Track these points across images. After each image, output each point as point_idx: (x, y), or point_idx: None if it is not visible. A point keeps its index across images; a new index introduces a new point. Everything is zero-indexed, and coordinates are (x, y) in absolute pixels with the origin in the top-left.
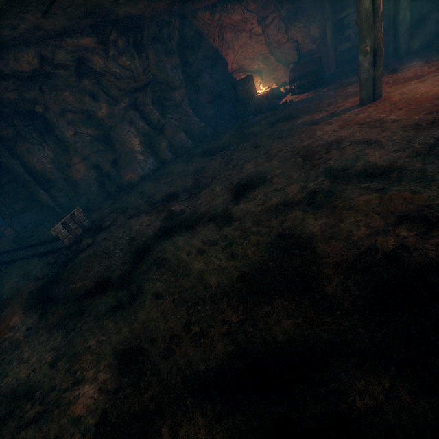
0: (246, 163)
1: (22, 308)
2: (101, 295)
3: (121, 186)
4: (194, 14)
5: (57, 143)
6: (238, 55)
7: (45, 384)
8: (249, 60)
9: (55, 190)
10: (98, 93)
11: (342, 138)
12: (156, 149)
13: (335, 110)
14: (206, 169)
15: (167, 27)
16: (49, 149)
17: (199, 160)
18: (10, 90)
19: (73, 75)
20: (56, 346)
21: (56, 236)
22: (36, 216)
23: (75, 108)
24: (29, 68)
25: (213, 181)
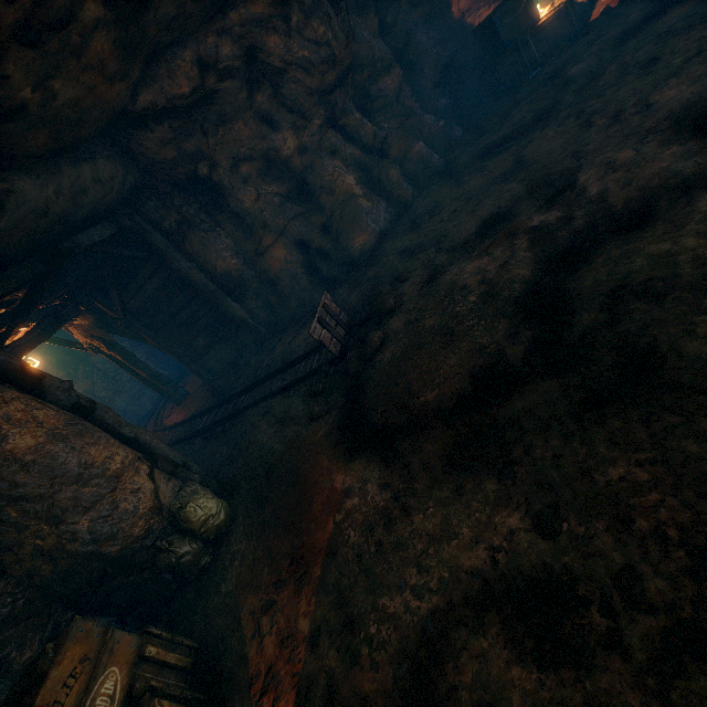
0: (651, 94)
1: (334, 460)
2: (512, 396)
3: (347, 262)
4: None
5: (234, 222)
6: None
7: (580, 570)
8: None
9: (249, 299)
10: (277, 114)
11: None
12: (382, 185)
13: None
14: (532, 159)
15: None
16: (226, 235)
17: (485, 164)
18: (166, 143)
19: (242, 87)
20: (501, 499)
21: (285, 361)
22: (225, 353)
23: (251, 151)
24: (188, 88)
25: (584, 157)
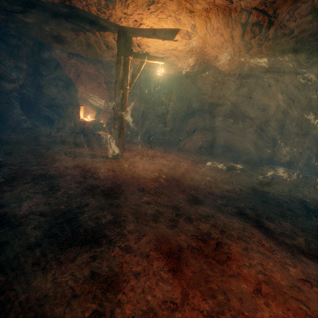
0: None
1: None
2: None
3: None
4: (53, 48)
5: None
6: (88, 91)
7: None
8: (95, 98)
9: None
10: None
11: (59, 175)
12: None
13: (98, 153)
14: None
15: (17, 39)
16: None
17: None
18: None
19: None
20: None
21: None
22: None
23: None
24: None
25: None
